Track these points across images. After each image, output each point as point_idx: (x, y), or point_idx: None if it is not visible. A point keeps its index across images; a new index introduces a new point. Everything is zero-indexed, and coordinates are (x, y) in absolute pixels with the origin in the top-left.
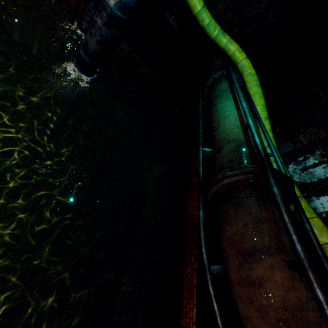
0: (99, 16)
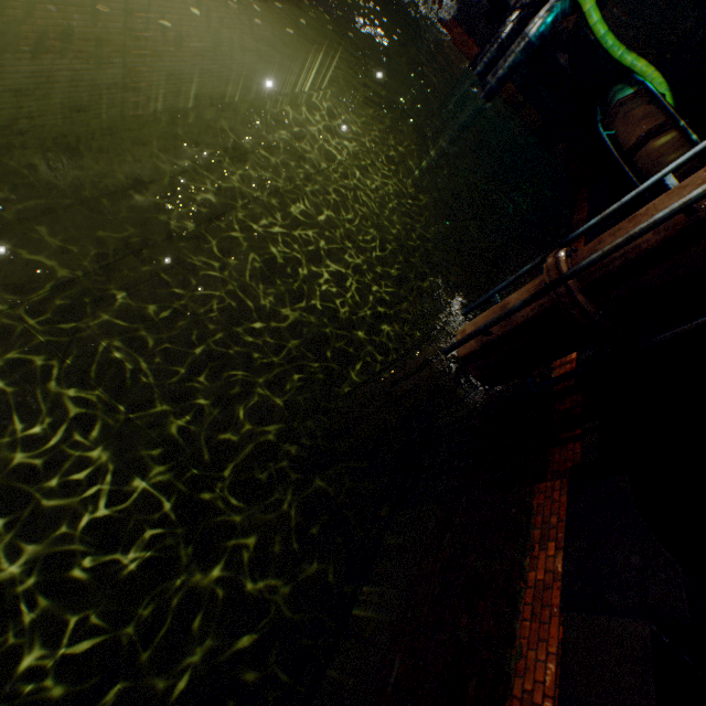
0: (516, 46)
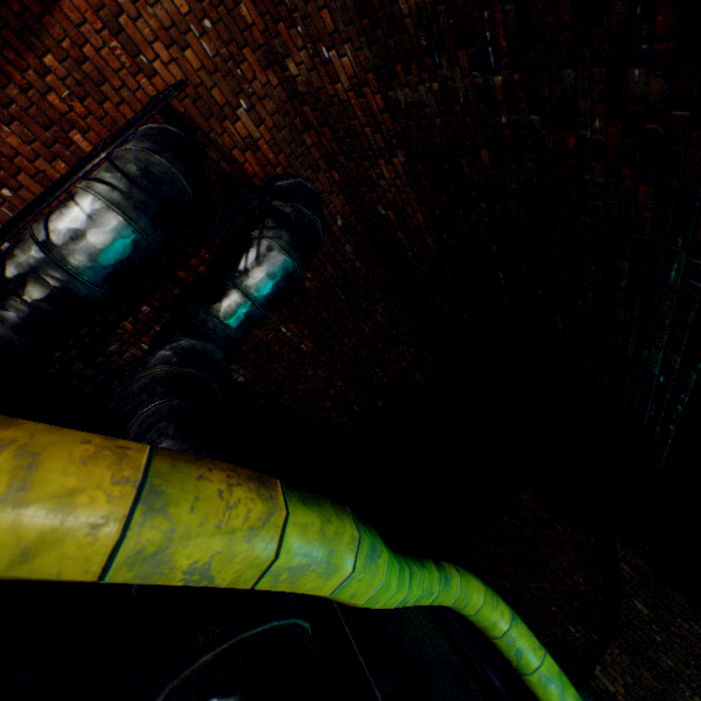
0: None
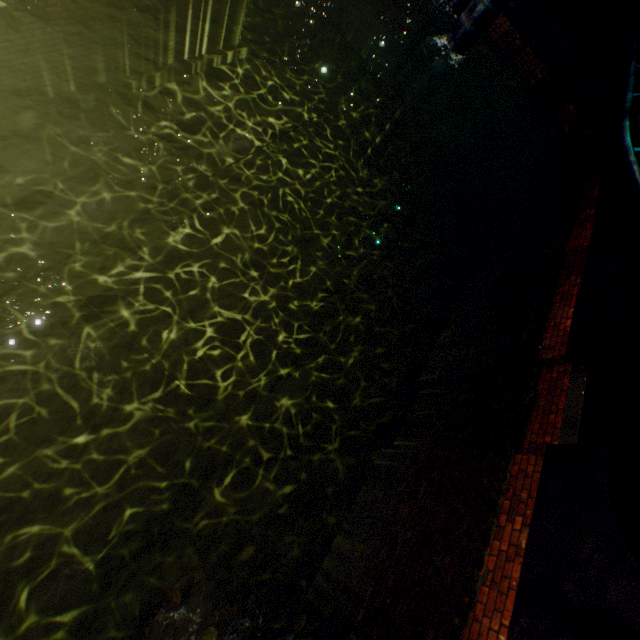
0: None
